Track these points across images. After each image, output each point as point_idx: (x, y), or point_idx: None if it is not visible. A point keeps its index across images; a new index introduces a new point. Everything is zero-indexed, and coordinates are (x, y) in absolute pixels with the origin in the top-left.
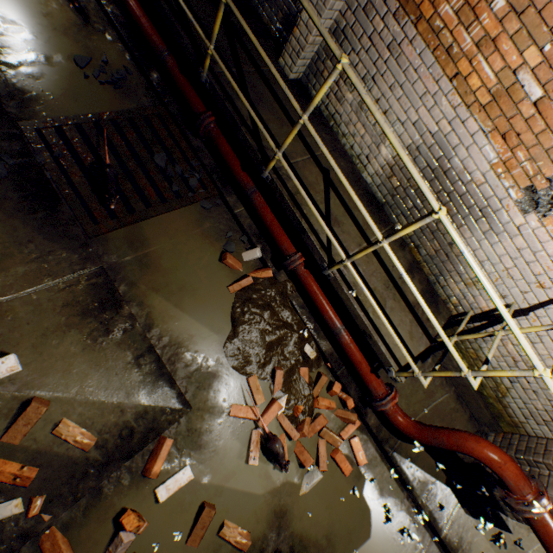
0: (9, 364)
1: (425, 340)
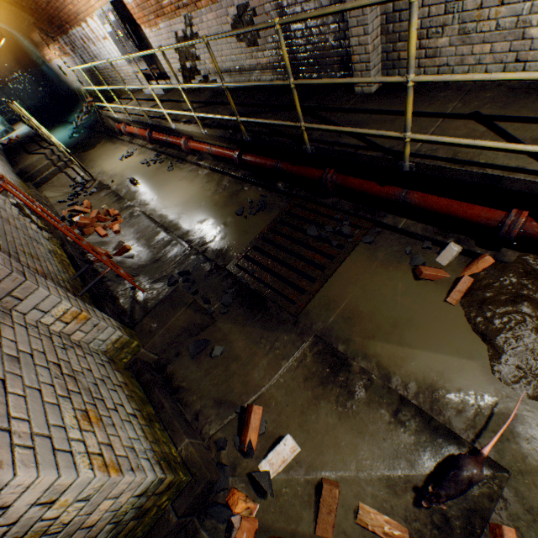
0: (289, 444)
1: None
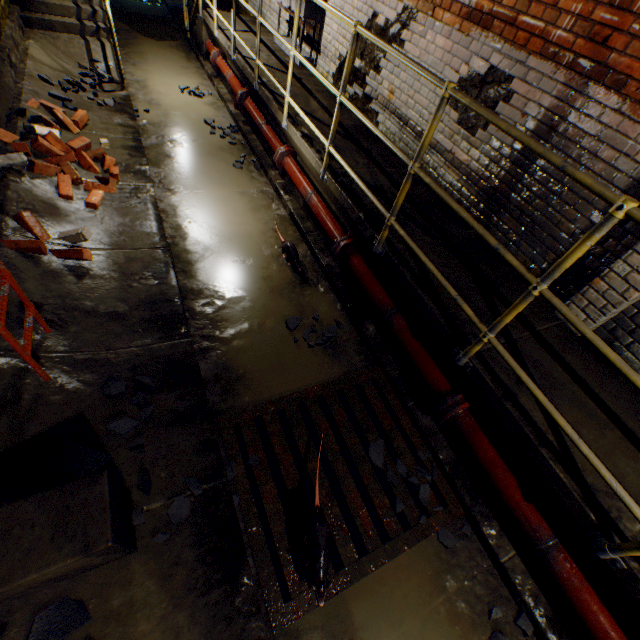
0: None
1: None
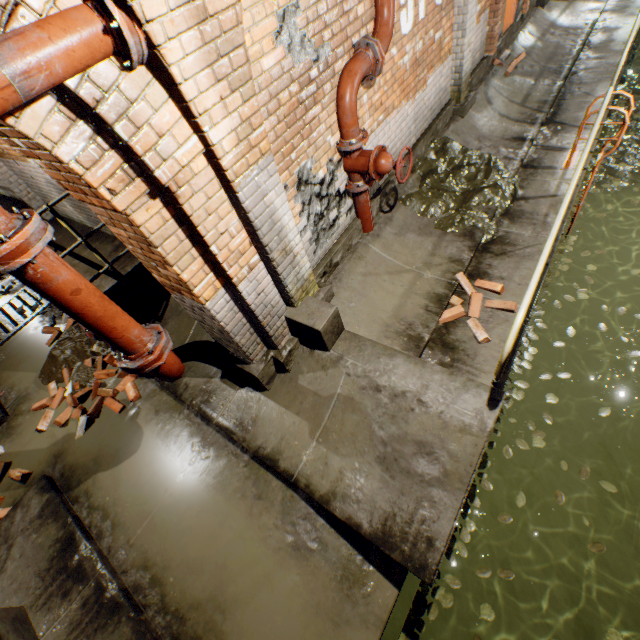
0: None
1: (114, 282)
